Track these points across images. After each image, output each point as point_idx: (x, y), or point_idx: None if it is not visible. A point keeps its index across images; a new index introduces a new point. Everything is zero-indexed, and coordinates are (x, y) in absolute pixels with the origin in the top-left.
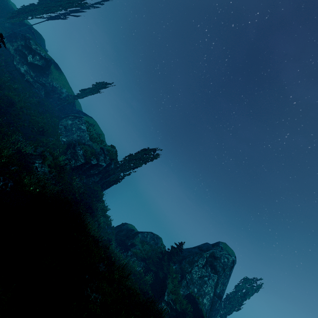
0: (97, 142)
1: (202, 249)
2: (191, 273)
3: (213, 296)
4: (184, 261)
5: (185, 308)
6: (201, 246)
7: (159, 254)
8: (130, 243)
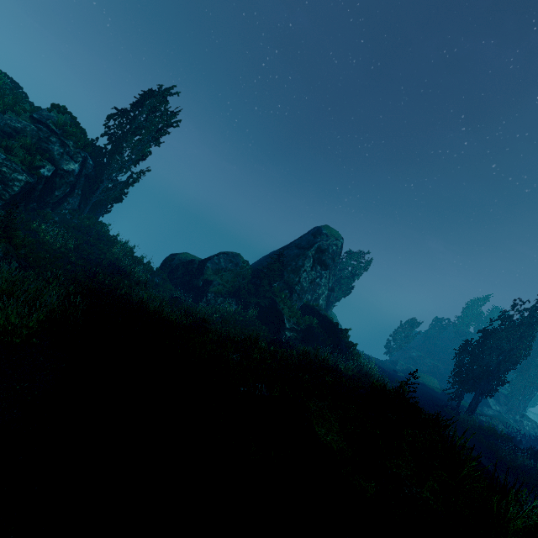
0: (11, 110)
1: (302, 246)
2: (300, 283)
3: (327, 293)
4: (286, 272)
5: (309, 323)
6: (299, 243)
7: (247, 276)
8: (202, 282)
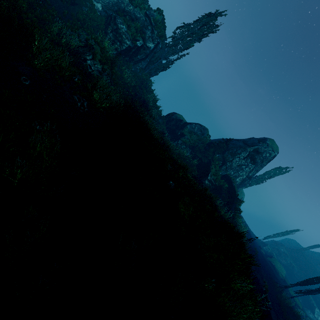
0: (139, 6)
1: (247, 143)
2: (231, 162)
3: (245, 177)
4: (227, 152)
5: (222, 184)
6: (247, 141)
7: (204, 143)
8: (180, 133)
